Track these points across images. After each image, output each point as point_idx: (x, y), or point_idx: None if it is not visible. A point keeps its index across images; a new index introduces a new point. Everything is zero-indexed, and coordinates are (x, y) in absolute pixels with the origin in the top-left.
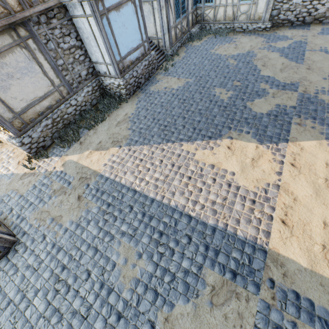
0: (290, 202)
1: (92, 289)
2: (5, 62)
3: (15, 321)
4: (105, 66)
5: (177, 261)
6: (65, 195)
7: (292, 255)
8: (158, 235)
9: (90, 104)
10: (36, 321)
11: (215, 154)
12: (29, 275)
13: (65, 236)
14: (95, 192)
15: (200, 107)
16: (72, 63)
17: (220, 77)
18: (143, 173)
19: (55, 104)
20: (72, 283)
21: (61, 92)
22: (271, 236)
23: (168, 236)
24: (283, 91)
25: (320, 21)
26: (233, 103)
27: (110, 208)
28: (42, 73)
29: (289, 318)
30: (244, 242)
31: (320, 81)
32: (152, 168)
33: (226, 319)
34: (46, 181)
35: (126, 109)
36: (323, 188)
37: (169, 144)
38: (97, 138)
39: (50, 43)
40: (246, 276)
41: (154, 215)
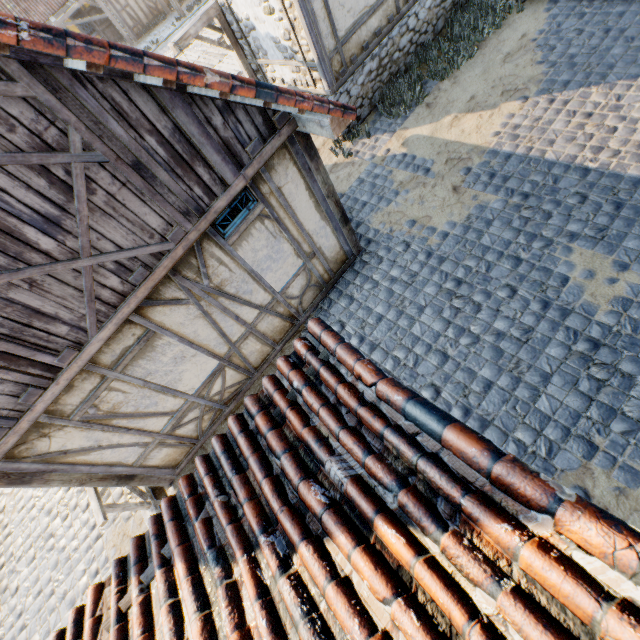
0: None
1: (526, 309)
2: None
3: (399, 337)
4: None
5: None
6: (424, 187)
7: None
8: None
9: (432, 31)
10: (433, 340)
11: None
12: (399, 290)
13: (447, 243)
14: (487, 179)
15: None
16: None
17: None
18: (599, 138)
19: (384, 26)
20: (482, 301)
21: None
22: None
23: None
24: None
25: None
26: None
27: (530, 201)
28: None
29: None
30: None
31: None
32: (625, 127)
33: None
34: (378, 171)
35: (521, 25)
36: None
37: None
38: (462, 91)
39: None
40: None
41: None
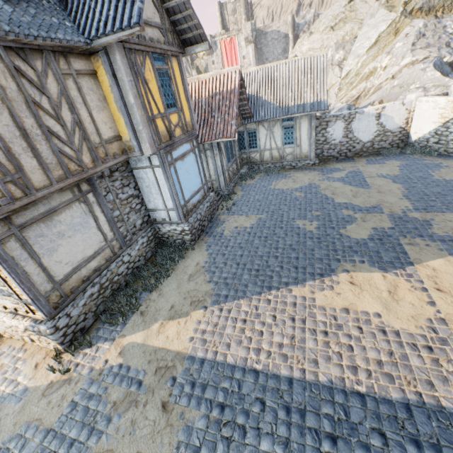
0: None
1: None
2: (60, 219)
3: None
4: (165, 212)
5: None
6: (136, 407)
7: None
8: (328, 443)
9: (144, 258)
10: None
11: (340, 294)
12: None
13: None
14: (190, 389)
15: (290, 242)
16: (128, 213)
17: (294, 209)
18: (255, 340)
19: (104, 263)
20: None
21: (113, 248)
22: None
23: (346, 440)
24: (370, 214)
25: (360, 155)
26: (324, 232)
27: (226, 413)
28: (96, 227)
29: None
30: None
31: (399, 202)
32: (266, 330)
33: None
34: (94, 388)
35: (195, 257)
36: None
37: (274, 292)
38: (166, 301)
39: (109, 195)
40: None
41: (304, 405)
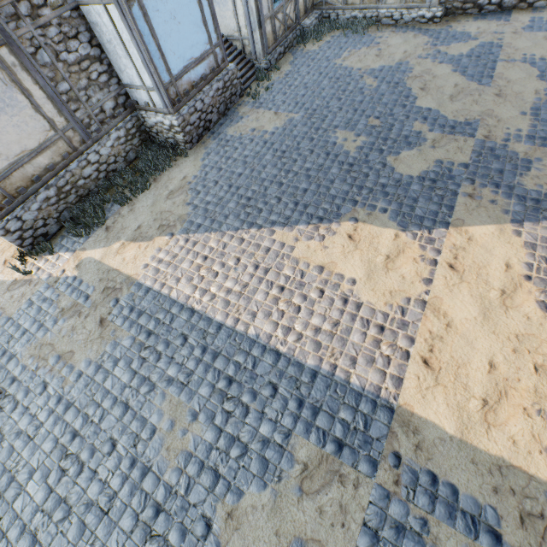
0: (440, 330)
1: (117, 469)
2: None
3: None
4: (145, 92)
5: (252, 425)
6: (79, 317)
7: (434, 415)
8: (224, 383)
9: (124, 160)
10: (30, 517)
11: (327, 248)
12: (20, 447)
13: (78, 385)
14: (128, 312)
15: (309, 165)
16: (86, 88)
17: (347, 110)
18: (207, 280)
19: (60, 161)
20: (87, 459)
21: (71, 141)
22: (403, 385)
23: (241, 384)
24: (451, 136)
25: (529, 5)
26: (364, 157)
27: (151, 340)
28: (31, 107)
29: (418, 513)
30: (360, 395)
31: (514, 119)
32: (223, 273)
33: (322, 514)
34: (49, 293)
35: (185, 168)
36: (496, 306)
37: (253, 231)
38: (134, 219)
39: (42, 54)
40: (358, 449)
41: (221, 350)
